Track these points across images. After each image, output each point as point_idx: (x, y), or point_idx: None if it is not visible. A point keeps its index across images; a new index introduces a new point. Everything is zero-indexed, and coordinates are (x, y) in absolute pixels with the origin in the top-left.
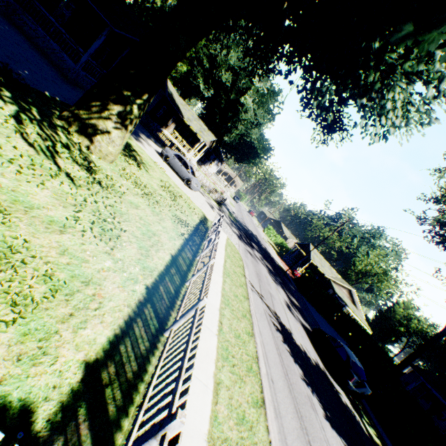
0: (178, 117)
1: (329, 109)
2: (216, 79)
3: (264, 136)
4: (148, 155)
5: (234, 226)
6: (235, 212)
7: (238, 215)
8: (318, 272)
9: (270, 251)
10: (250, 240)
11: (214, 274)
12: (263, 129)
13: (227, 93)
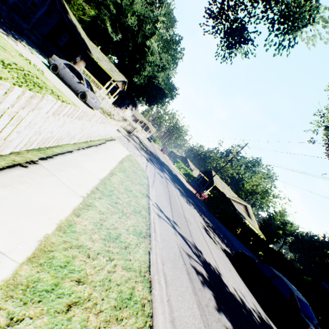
0: (87, 54)
1: (233, 20)
2: (123, 24)
3: (169, 77)
4: (15, 48)
5: (144, 151)
6: (148, 146)
7: (151, 148)
8: (219, 193)
9: (180, 178)
10: (161, 166)
11: (48, 191)
12: (169, 76)
13: (134, 38)
